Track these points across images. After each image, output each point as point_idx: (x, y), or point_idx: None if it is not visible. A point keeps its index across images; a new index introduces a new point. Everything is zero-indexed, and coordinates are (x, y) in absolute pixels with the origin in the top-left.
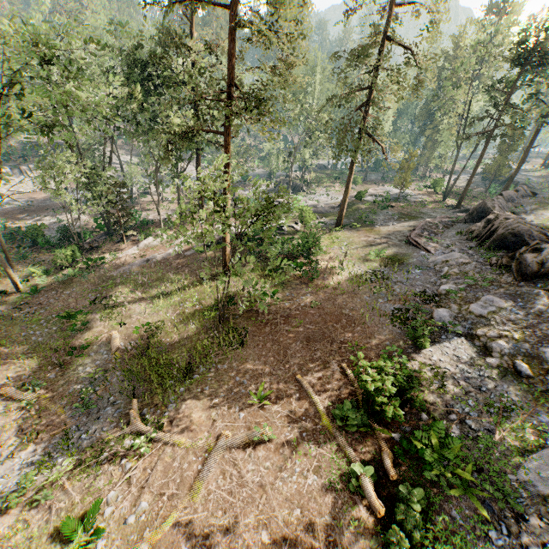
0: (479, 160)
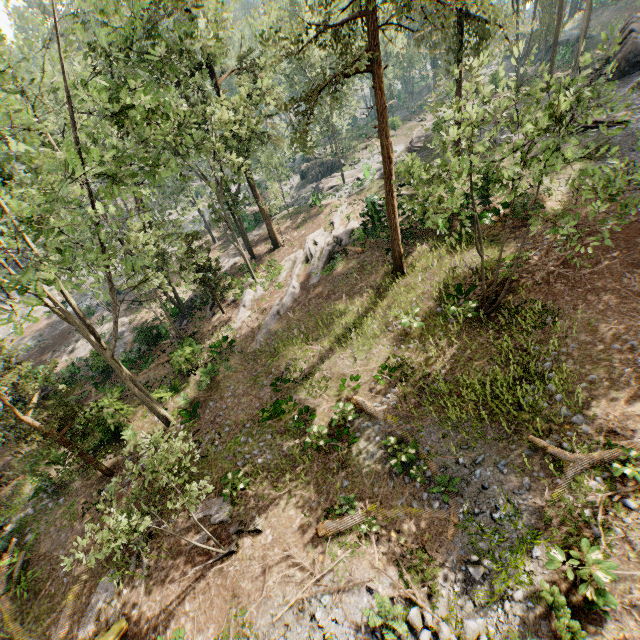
0: (560, 15)
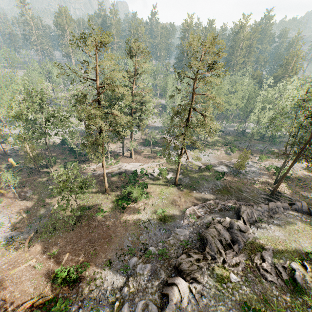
0: (287, 171)
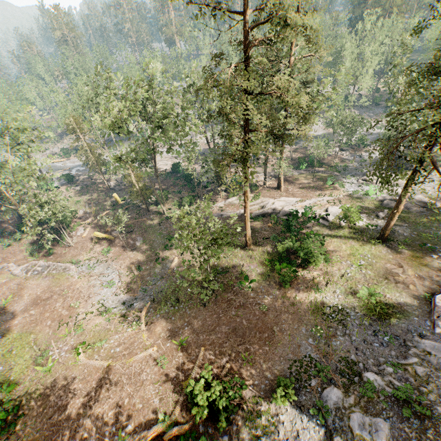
0: None
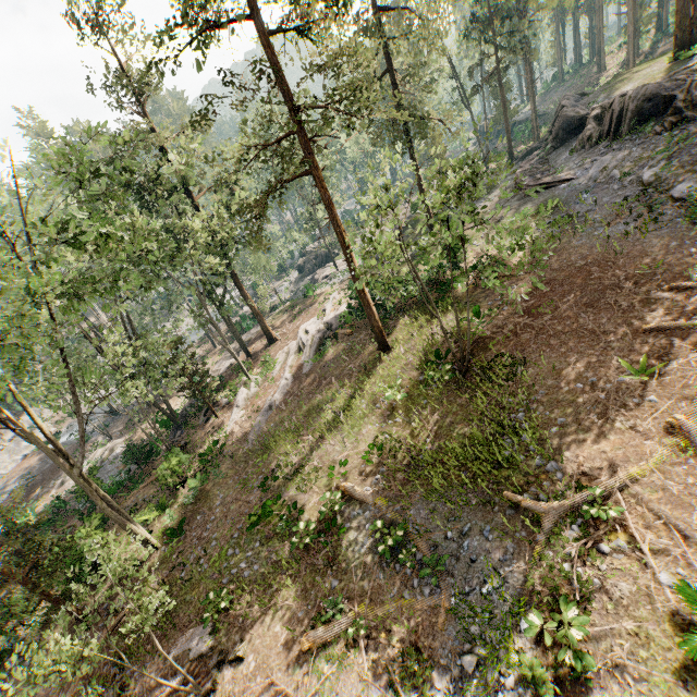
0: (504, 102)
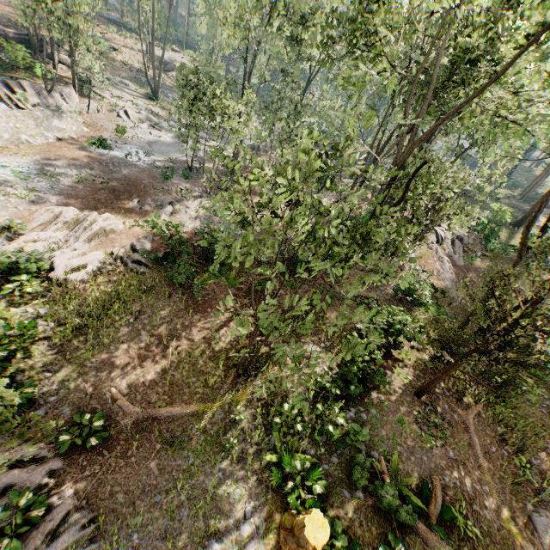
0: None
